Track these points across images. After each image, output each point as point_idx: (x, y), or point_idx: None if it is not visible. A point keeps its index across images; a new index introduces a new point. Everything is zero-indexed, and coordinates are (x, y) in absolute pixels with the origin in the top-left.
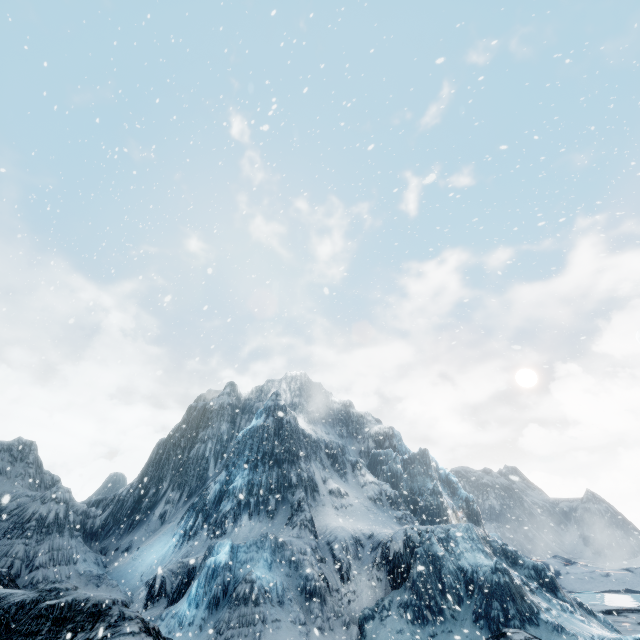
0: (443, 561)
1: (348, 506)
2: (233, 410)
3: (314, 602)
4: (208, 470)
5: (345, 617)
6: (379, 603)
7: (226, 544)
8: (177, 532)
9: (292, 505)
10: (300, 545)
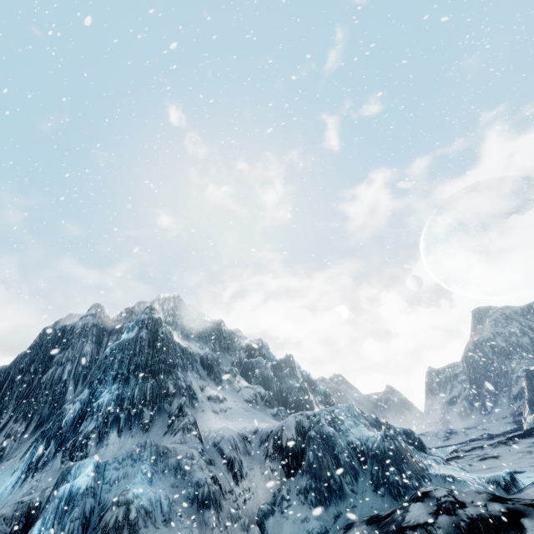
0: (335, 439)
1: (227, 409)
2: (99, 331)
3: (209, 511)
4: (66, 394)
5: (244, 519)
6: (276, 495)
7: (88, 464)
8: (18, 468)
9: (170, 414)
10: (185, 450)
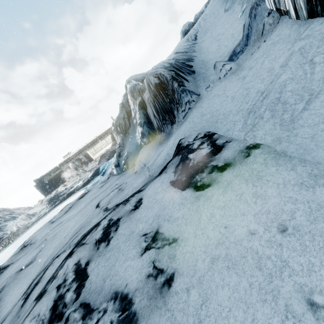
0: None
1: None
2: None
3: None
4: None
5: None
6: None
7: None
8: None
9: None
10: None
